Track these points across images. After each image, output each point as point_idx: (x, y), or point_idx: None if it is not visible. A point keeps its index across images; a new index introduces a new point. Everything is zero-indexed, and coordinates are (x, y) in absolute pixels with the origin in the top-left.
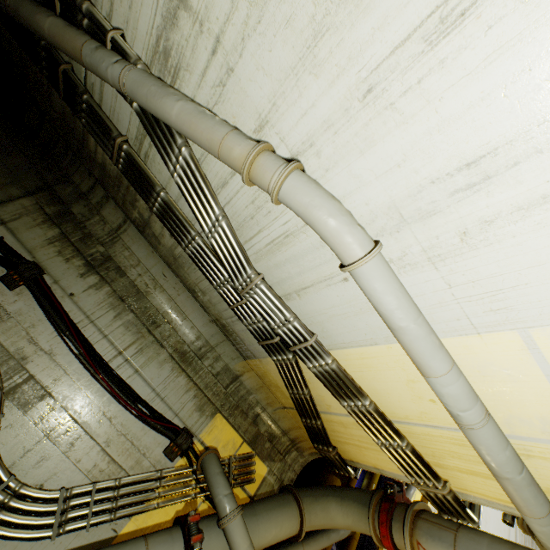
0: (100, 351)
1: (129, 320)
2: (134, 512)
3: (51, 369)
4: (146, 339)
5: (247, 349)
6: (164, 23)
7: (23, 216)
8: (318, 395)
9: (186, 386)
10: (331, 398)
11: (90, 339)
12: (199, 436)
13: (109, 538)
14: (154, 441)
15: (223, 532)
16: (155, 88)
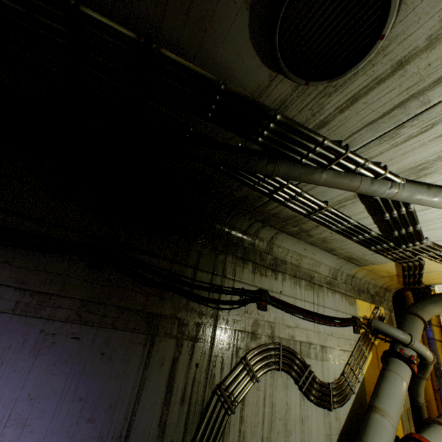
0: (308, 310)
1: (304, 284)
2: (365, 363)
3: (302, 333)
4: (315, 288)
5: (368, 263)
6: (436, 158)
7: (235, 268)
8: (426, 268)
9: (340, 297)
10: (438, 267)
11: (301, 307)
12: (357, 315)
13: (362, 378)
14: (348, 331)
15: (409, 348)
16: (426, 194)
